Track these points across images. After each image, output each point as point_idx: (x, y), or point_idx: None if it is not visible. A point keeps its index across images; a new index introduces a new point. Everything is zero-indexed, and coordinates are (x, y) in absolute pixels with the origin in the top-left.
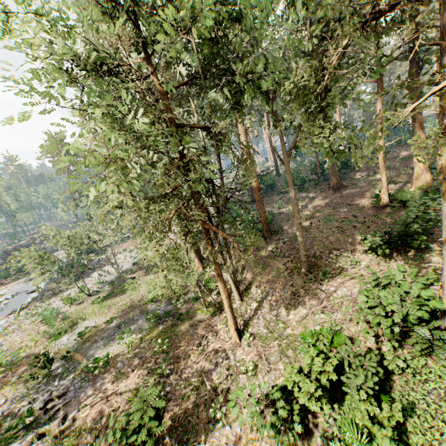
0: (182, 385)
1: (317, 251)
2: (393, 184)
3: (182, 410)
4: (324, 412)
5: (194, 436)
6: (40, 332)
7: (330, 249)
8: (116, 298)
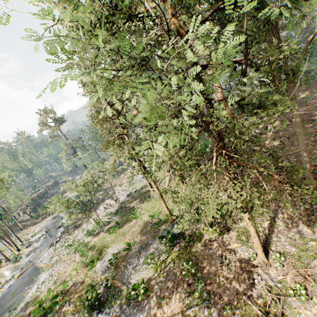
0: (228, 310)
1: None
2: None
3: None
4: None
5: None
6: (79, 263)
7: None
8: (126, 226)
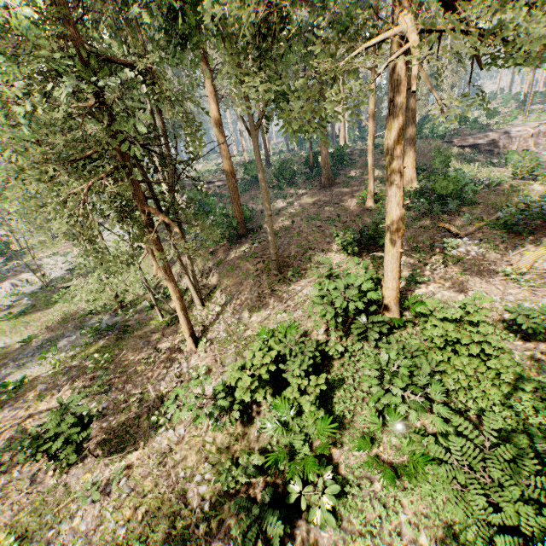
0: (122, 399)
1: (293, 251)
2: (383, 184)
3: (120, 422)
4: (267, 400)
5: (131, 445)
6: None
7: (306, 249)
8: (40, 313)
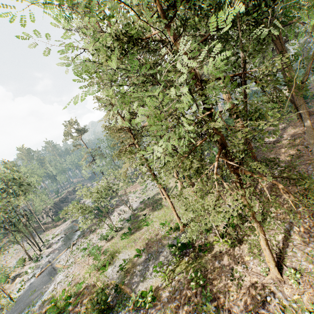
0: None
1: None
2: None
3: None
4: None
5: None
6: (92, 266)
7: None
8: (137, 232)
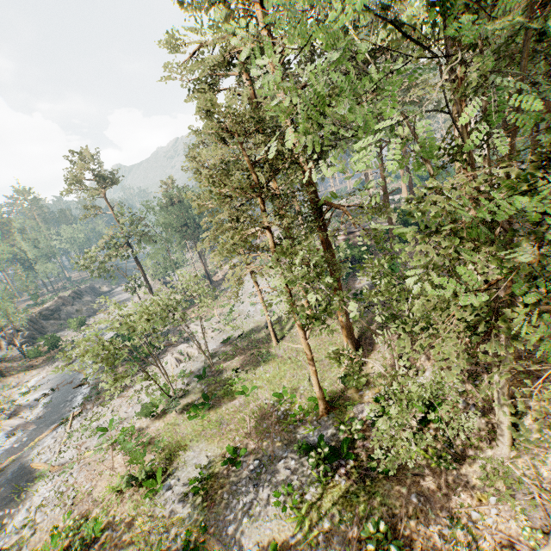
0: None
1: None
2: None
3: None
4: None
5: None
6: (125, 479)
7: None
8: (223, 407)
